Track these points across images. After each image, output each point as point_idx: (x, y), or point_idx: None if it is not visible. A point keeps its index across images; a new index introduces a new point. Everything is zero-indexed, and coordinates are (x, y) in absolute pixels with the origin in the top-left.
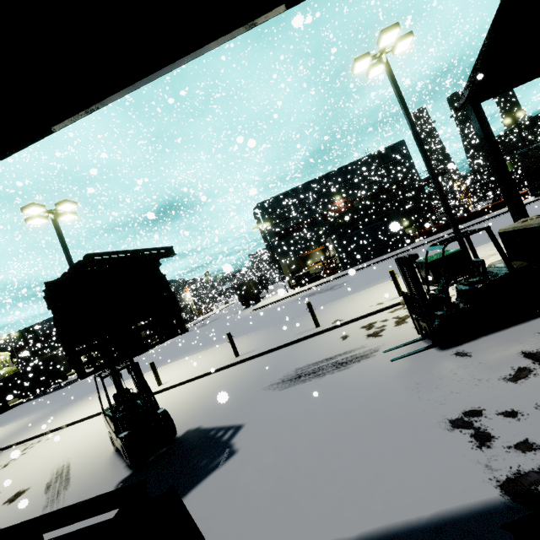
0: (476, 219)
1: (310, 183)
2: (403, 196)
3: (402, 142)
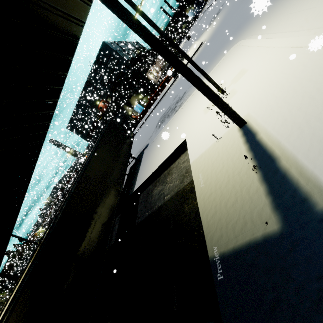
0: (156, 100)
1: (79, 102)
2: (129, 80)
3: (103, 44)
